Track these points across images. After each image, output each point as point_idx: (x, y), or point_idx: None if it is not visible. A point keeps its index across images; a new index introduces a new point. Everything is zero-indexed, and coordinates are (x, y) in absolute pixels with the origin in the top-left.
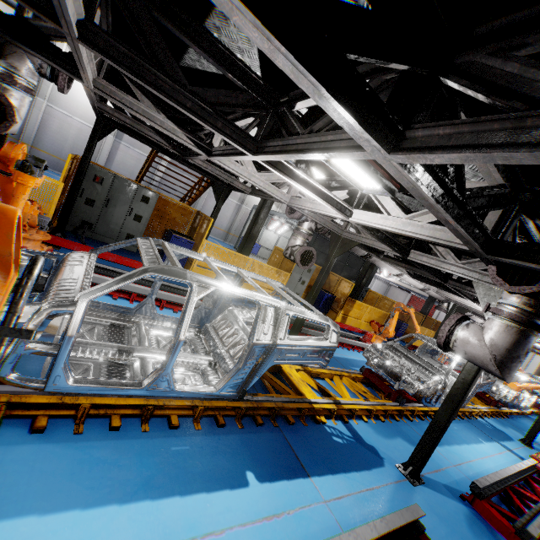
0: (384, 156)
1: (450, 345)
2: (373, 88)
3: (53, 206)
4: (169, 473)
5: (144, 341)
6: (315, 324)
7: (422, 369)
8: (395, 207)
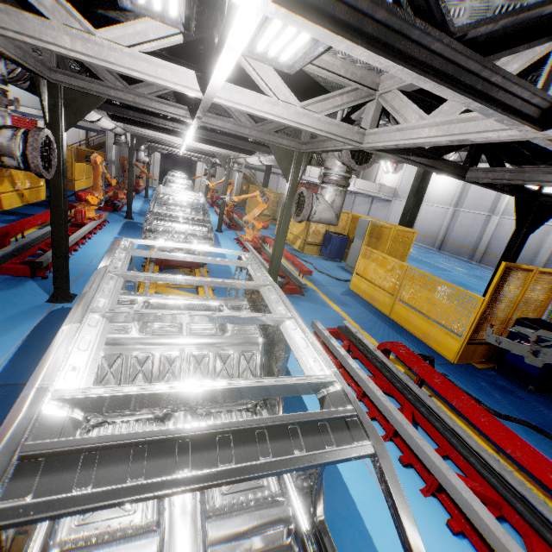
0: (537, 137)
1: (310, 218)
2: (549, 13)
3: None
4: (330, 496)
5: (129, 550)
6: (25, 241)
7: (194, 226)
8: (284, 87)
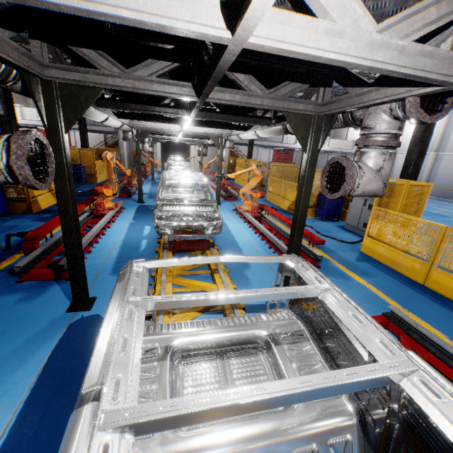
0: None
1: (350, 193)
2: None
3: None
4: None
5: None
6: (51, 241)
7: (200, 208)
8: (354, 3)
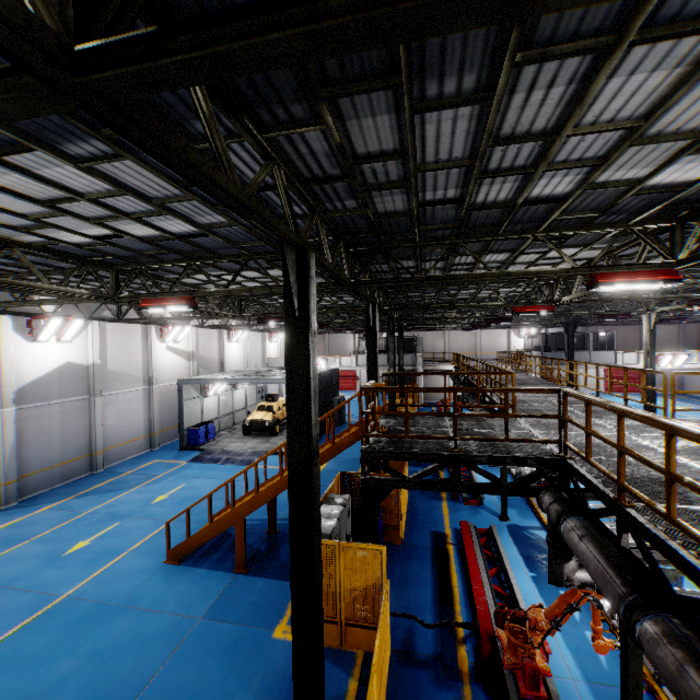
0: None
1: None
2: None
3: (388, 612)
4: None
5: None
6: None
7: None
8: None
